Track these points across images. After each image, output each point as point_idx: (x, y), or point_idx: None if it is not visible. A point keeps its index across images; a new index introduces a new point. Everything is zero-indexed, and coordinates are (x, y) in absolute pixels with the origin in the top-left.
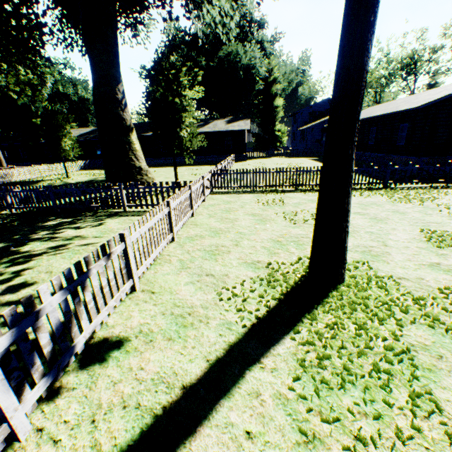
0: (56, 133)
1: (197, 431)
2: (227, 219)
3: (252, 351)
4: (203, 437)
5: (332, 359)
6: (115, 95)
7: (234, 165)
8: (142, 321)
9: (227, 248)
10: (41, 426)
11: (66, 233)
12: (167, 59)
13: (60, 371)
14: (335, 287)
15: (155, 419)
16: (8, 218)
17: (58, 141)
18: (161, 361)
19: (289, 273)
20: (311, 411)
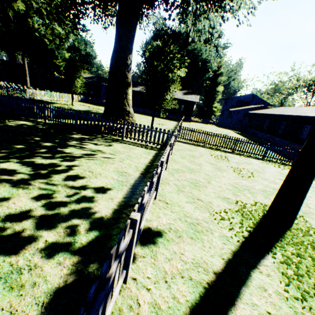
0: (73, 74)
1: (235, 304)
2: (194, 163)
3: (249, 259)
4: (241, 309)
5: (305, 277)
6: (126, 61)
7: (183, 123)
8: (168, 221)
9: (203, 183)
10: (134, 277)
11: (89, 146)
12: (169, 47)
13: (137, 243)
14: (288, 229)
15: (205, 289)
16: (44, 125)
17: (73, 80)
18: (192, 251)
19: (252, 211)
20: (303, 308)
